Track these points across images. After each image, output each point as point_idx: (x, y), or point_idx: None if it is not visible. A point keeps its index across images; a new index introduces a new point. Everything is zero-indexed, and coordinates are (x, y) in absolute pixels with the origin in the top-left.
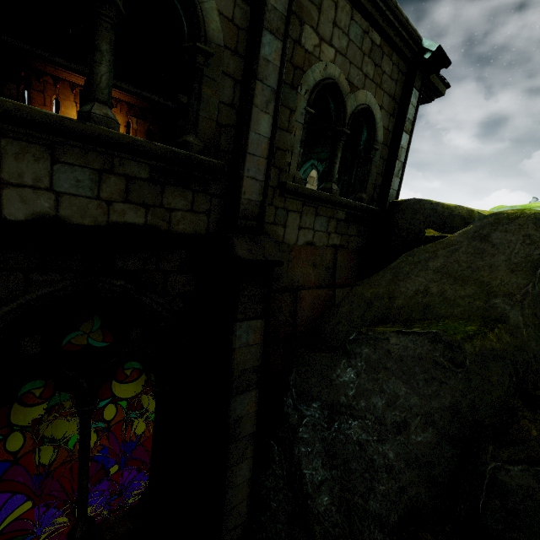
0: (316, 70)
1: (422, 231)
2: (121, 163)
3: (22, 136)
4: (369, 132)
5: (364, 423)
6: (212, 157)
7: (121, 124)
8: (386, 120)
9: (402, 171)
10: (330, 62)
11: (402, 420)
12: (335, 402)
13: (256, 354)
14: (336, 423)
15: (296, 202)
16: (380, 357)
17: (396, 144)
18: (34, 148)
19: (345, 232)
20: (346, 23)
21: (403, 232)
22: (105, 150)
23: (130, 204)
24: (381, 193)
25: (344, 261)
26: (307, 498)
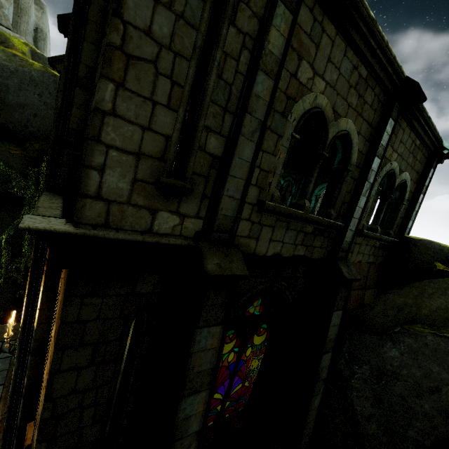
0: (387, 166)
1: (432, 263)
2: (305, 226)
3: (282, 219)
4: (401, 193)
5: (406, 384)
6: (335, 219)
7: None
8: (412, 186)
9: (415, 216)
10: (394, 160)
11: (435, 386)
12: (382, 368)
13: (335, 331)
14: (383, 381)
15: (360, 239)
16: (419, 346)
17: (415, 201)
18: (284, 224)
19: (376, 254)
20: (406, 139)
21: (418, 261)
22: (308, 224)
23: (302, 246)
24: (400, 230)
25: (372, 272)
26: (358, 424)
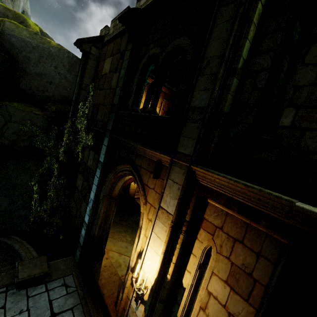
0: None
1: None
2: None
3: None
4: None
5: None
6: None
7: (159, 102)
8: None
9: None
10: None
11: None
12: None
13: None
14: None
15: None
16: None
17: None
18: None
19: None
20: None
21: None
22: None
23: None
24: None
25: None
26: None
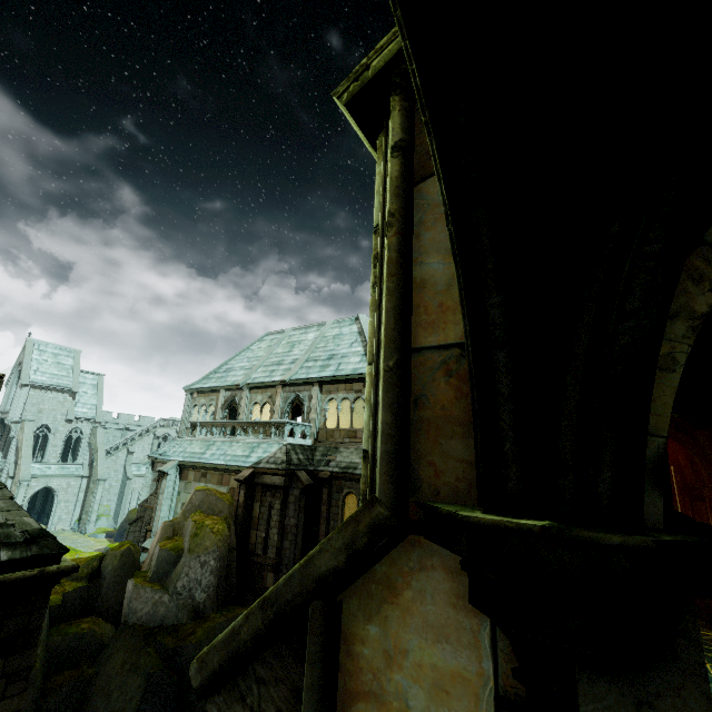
0: None
1: None
2: None
3: None
4: None
5: None
6: None
7: None
8: None
9: None
10: None
11: None
12: None
13: None
14: None
15: None
16: None
17: None
18: None
19: None
20: None
21: None
22: None
23: None
24: None
25: None
26: None
